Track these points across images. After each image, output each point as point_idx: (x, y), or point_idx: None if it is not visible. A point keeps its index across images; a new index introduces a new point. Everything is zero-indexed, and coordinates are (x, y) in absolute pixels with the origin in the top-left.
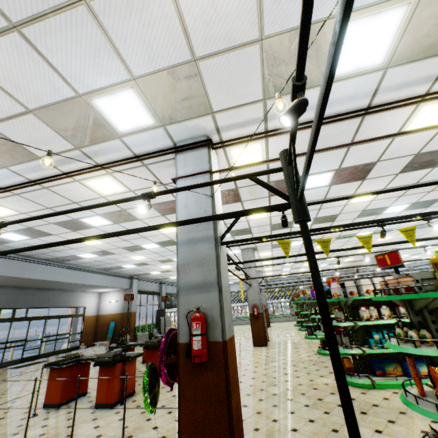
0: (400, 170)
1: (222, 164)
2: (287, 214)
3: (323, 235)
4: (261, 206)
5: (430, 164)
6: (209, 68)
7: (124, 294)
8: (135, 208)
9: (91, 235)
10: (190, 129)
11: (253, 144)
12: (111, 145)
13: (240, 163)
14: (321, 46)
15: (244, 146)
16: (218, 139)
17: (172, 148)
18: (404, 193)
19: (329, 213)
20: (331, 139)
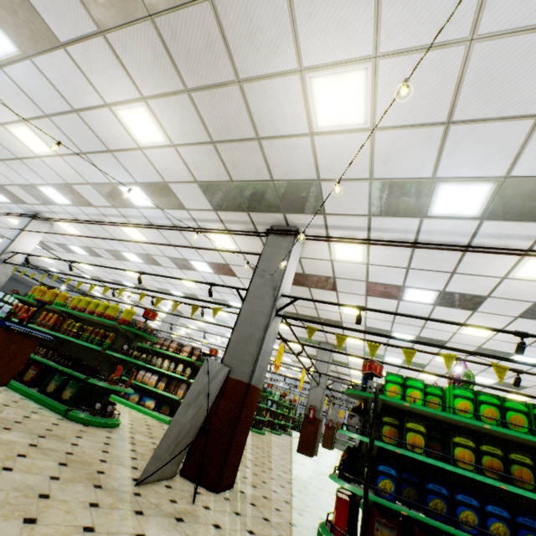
0: (176, 266)
1: (62, 229)
2: (153, 280)
3: (221, 317)
4: (124, 266)
5: (191, 268)
6: (10, 188)
7: (13, 289)
8: (48, 242)
9: (42, 254)
10: (27, 208)
11: (64, 223)
12: (3, 205)
13: (71, 231)
14: (40, 192)
15: (61, 222)
16: (45, 216)
17: (23, 214)
18: (216, 289)
19: (186, 291)
20: (101, 232)
